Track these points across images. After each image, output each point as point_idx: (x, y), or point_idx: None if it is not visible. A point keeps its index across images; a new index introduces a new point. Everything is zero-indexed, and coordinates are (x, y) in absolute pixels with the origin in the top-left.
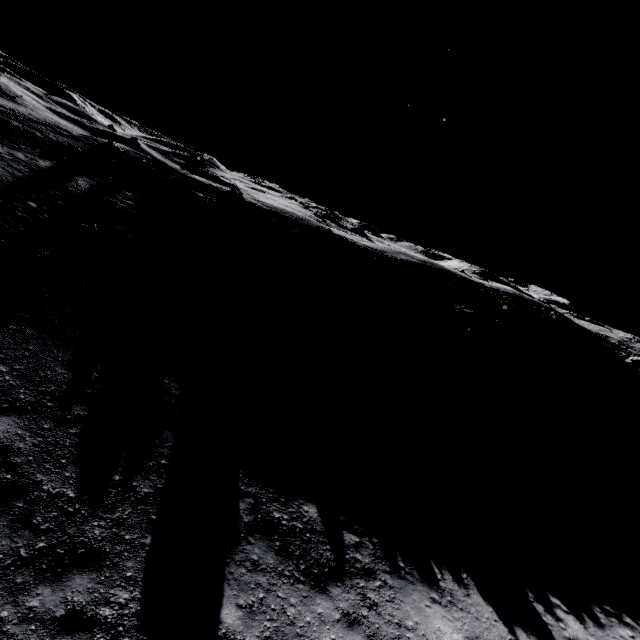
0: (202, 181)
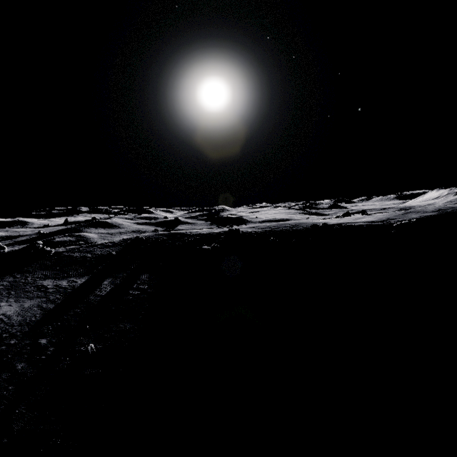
0: (206, 233)
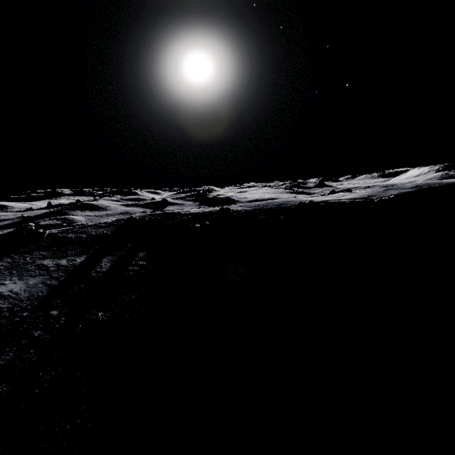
0: (197, 212)
